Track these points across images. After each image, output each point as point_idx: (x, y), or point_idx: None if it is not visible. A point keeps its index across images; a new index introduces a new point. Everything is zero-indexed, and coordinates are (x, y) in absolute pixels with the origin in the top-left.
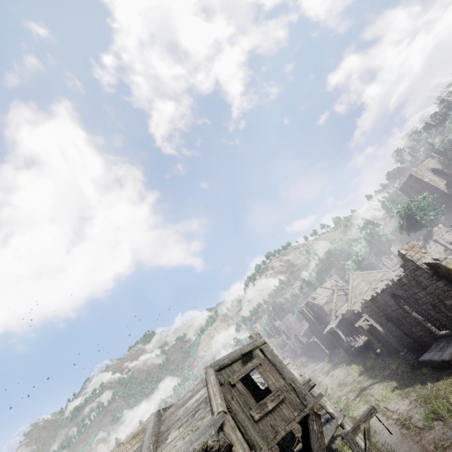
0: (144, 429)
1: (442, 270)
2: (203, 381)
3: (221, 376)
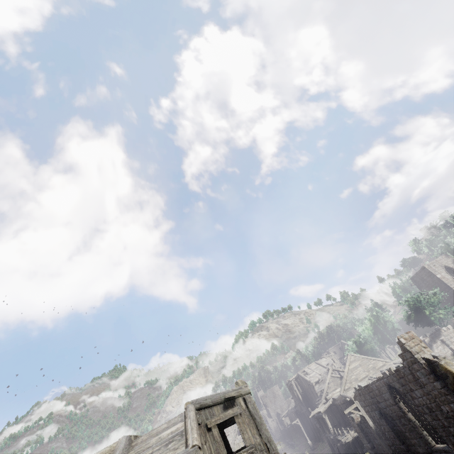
0: (111, 451)
1: (440, 370)
2: (182, 416)
3: (199, 416)
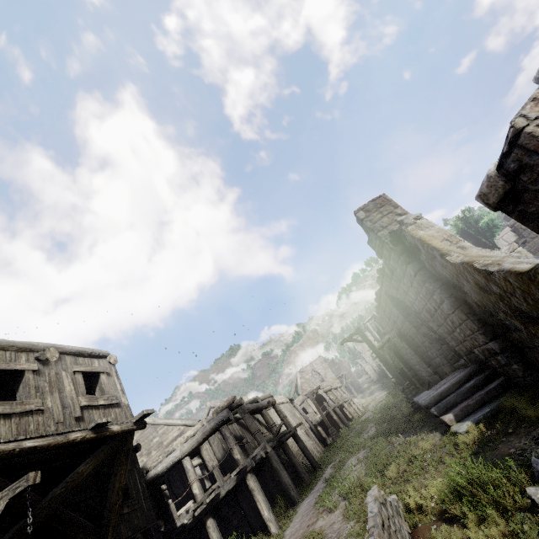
0: None
1: (410, 243)
2: None
3: None
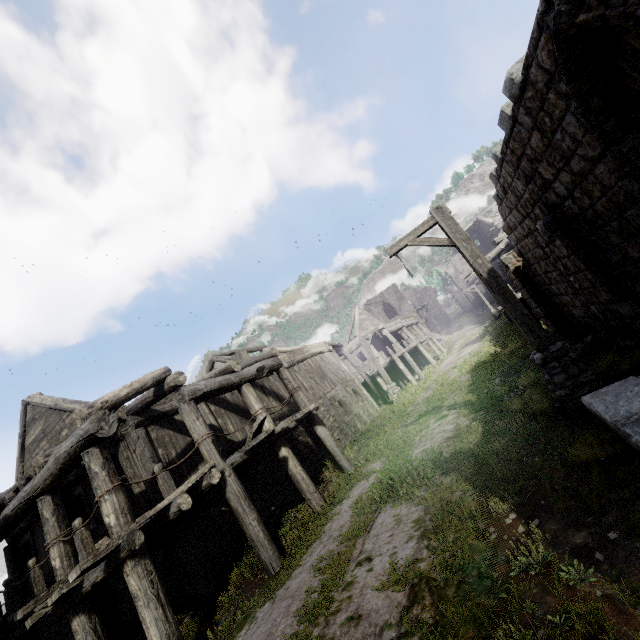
0: None
1: None
2: None
3: None
